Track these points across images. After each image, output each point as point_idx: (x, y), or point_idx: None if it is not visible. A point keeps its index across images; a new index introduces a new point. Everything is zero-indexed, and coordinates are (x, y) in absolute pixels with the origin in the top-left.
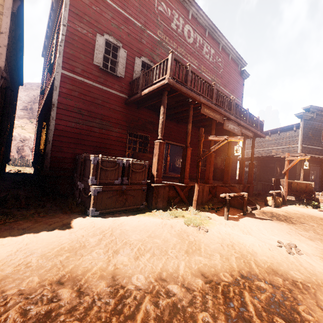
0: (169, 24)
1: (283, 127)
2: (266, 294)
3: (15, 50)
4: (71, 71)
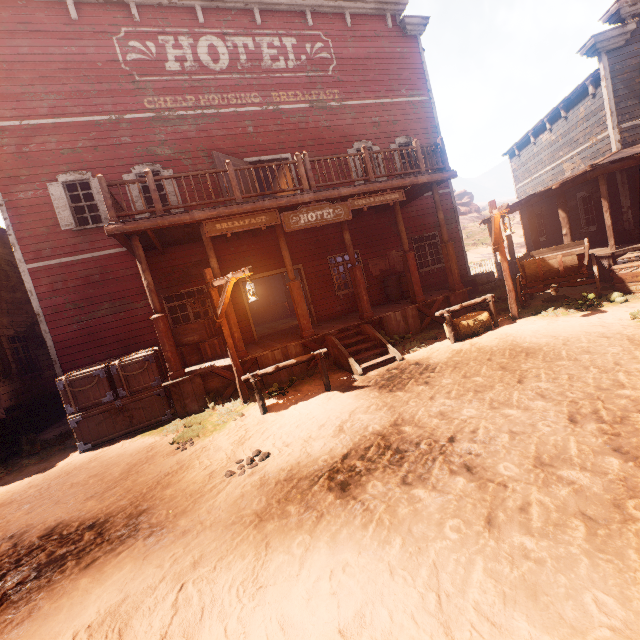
0: (163, 70)
1: (566, 97)
2: (70, 547)
3: (7, 247)
4: (39, 259)
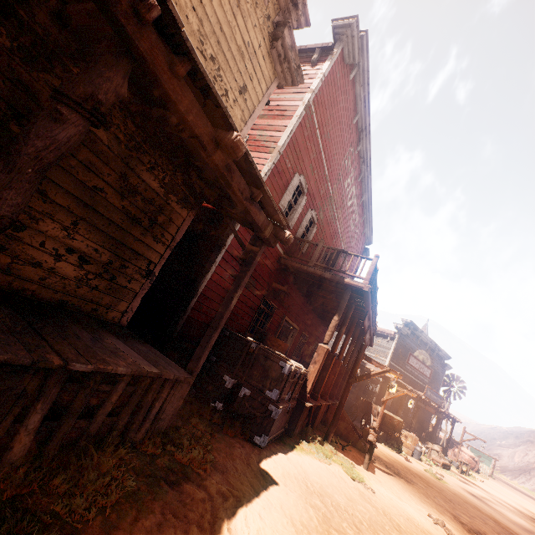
0: (344, 181)
1: (377, 330)
2: None
3: None
4: None
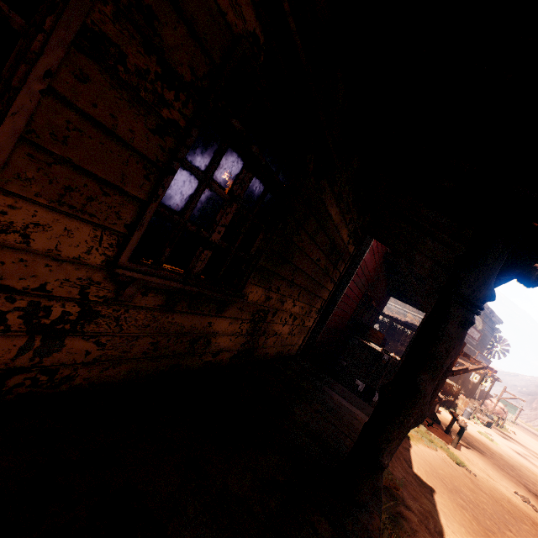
0: None
1: None
2: None
3: None
4: None
